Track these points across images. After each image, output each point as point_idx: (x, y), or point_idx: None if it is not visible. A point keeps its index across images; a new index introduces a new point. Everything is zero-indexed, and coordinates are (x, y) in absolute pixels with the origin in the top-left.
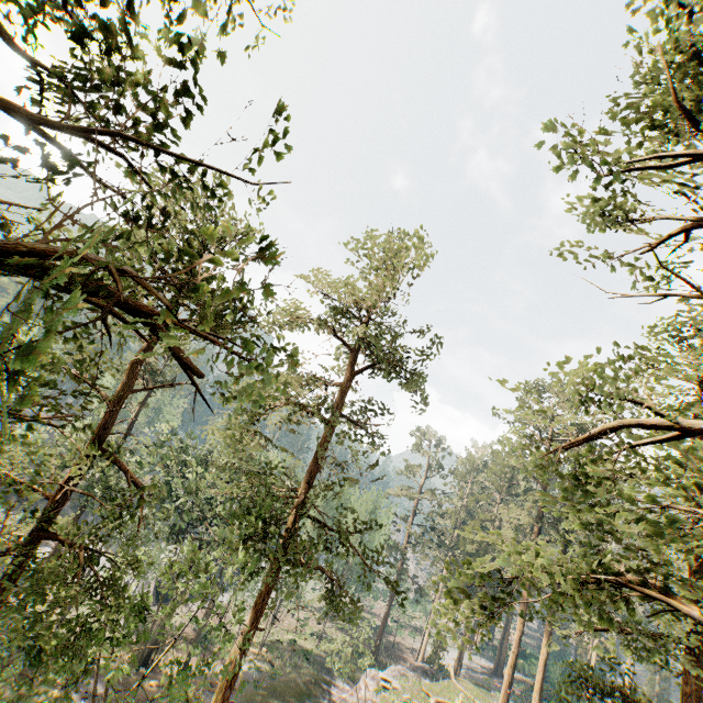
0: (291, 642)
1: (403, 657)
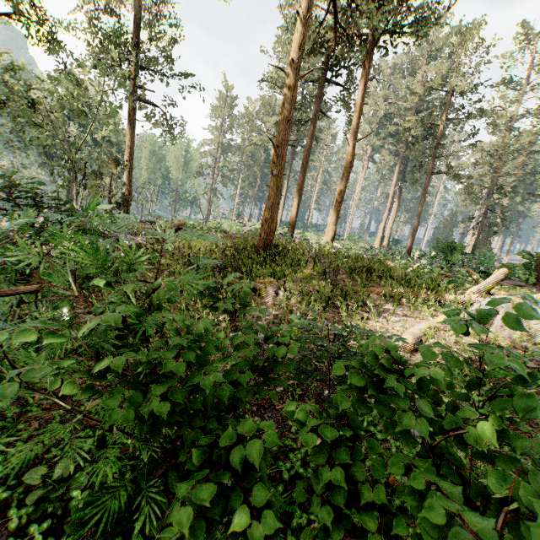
0: None
1: None
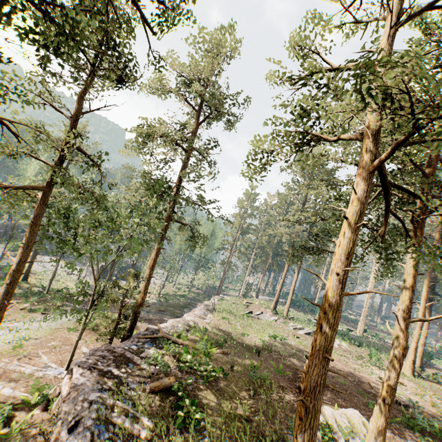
0: (174, 292)
1: None
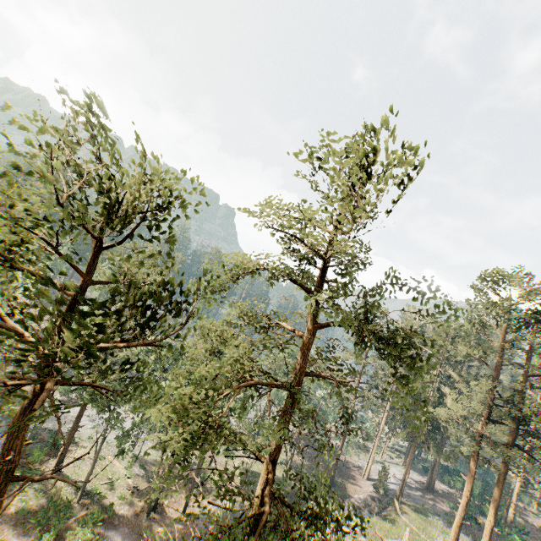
0: None
1: (352, 475)
